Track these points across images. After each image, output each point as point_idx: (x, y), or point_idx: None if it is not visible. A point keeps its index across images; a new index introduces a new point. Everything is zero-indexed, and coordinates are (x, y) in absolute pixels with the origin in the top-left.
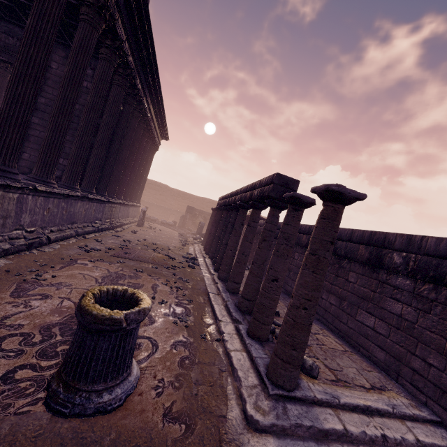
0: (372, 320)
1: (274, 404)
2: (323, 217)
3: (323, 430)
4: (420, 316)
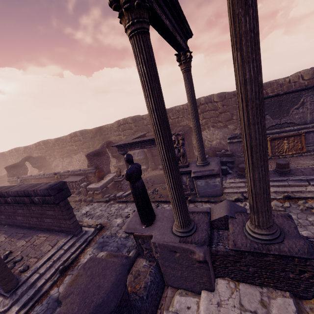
0: (49, 220)
1: (11, 297)
2: None
3: (32, 283)
4: (55, 212)
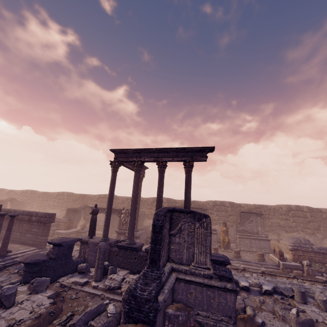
0: (29, 235)
1: (1, 258)
2: (10, 220)
3: (13, 257)
4: (39, 230)
